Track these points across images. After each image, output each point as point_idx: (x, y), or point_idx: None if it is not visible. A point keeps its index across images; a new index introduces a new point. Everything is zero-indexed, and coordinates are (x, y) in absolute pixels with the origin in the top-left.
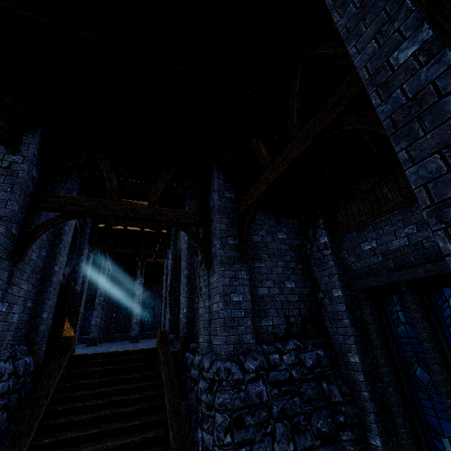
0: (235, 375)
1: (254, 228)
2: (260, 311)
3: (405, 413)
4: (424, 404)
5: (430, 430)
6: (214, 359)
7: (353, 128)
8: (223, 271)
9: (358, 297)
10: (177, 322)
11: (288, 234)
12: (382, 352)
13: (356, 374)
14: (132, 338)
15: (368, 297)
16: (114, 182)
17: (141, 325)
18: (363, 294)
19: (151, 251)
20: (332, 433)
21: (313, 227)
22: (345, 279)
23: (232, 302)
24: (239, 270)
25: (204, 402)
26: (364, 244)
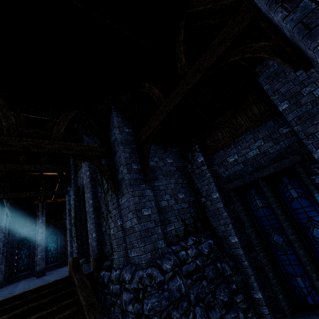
0: (157, 279)
1: (150, 156)
2: (164, 219)
3: (272, 268)
4: (282, 258)
5: (288, 275)
6: (134, 269)
7: (239, 58)
8: (132, 191)
9: (229, 196)
10: (86, 247)
11: (174, 159)
12: (252, 230)
13: (237, 250)
14: (38, 273)
15: (236, 194)
16: (11, 119)
17: (46, 259)
18: (234, 192)
19: (51, 192)
20: (230, 300)
21: (191, 151)
22: (219, 185)
23: (143, 216)
24: (145, 189)
25: (132, 312)
26: (229, 158)
